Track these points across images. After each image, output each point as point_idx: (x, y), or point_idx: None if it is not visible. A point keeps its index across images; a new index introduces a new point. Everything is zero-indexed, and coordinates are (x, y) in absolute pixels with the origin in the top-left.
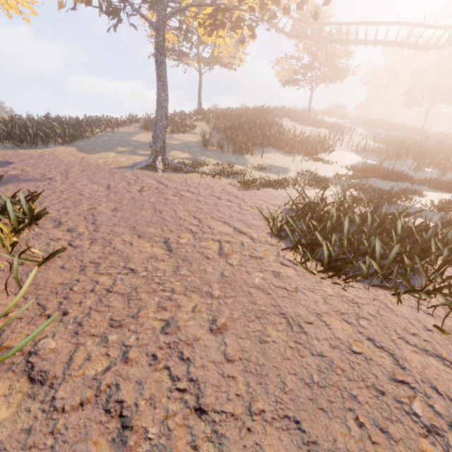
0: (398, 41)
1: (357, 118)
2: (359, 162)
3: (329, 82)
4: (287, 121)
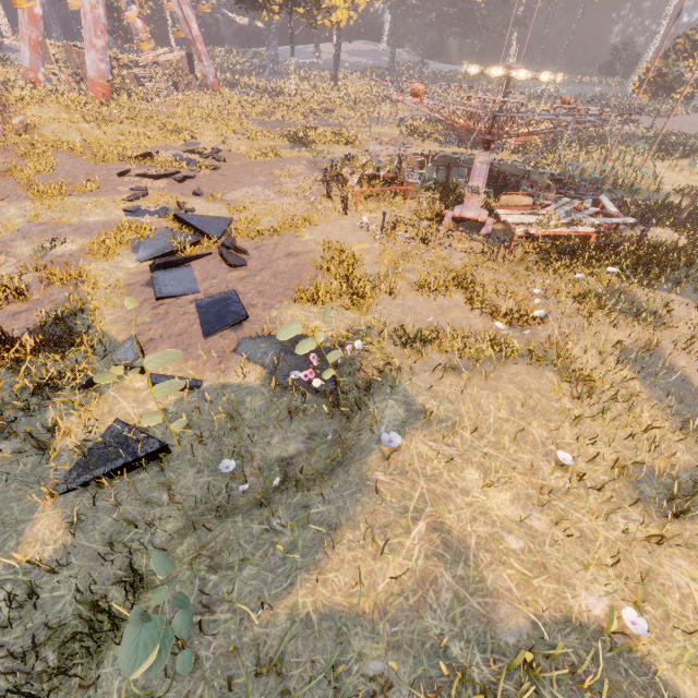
0: None
1: None
2: None
3: None
4: None
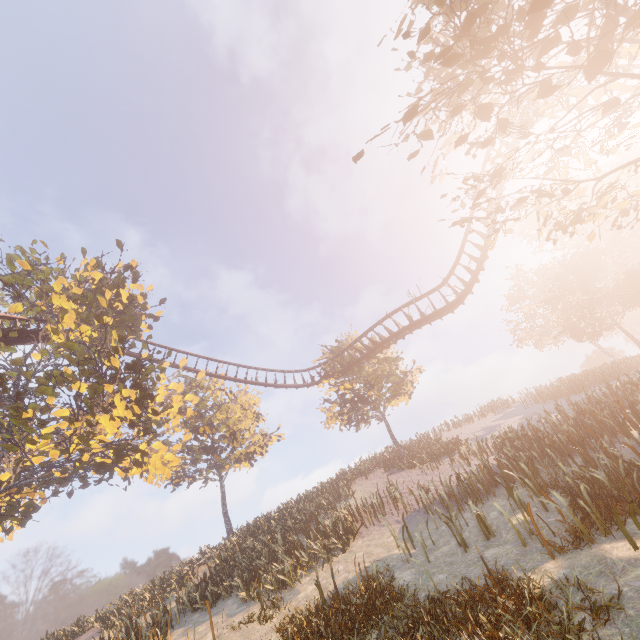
0: (403, 327)
1: (517, 399)
2: (369, 563)
3: (408, 392)
4: (378, 474)
